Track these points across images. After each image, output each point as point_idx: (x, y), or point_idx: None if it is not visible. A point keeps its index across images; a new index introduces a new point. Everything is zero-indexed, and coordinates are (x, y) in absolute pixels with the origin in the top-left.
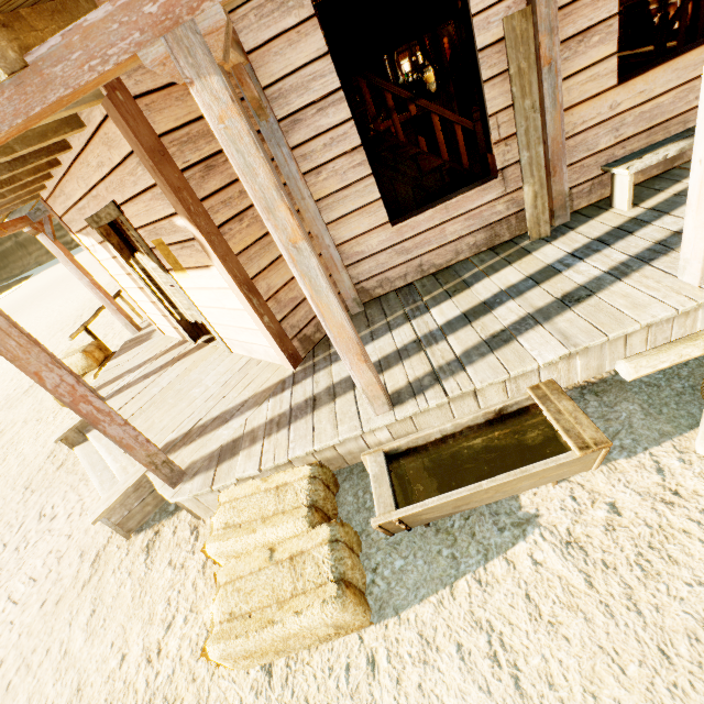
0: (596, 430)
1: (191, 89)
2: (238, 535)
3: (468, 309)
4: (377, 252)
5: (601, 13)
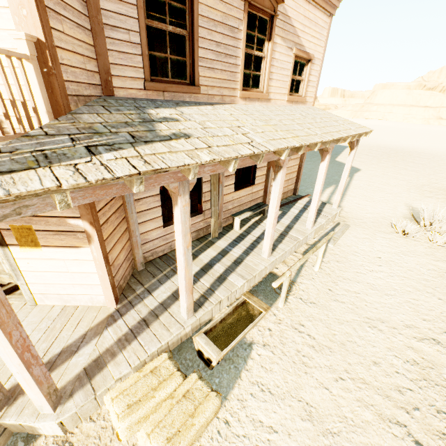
0: (266, 304)
1: (180, 197)
2: (143, 404)
3: (202, 267)
4: (155, 239)
5: (232, 172)
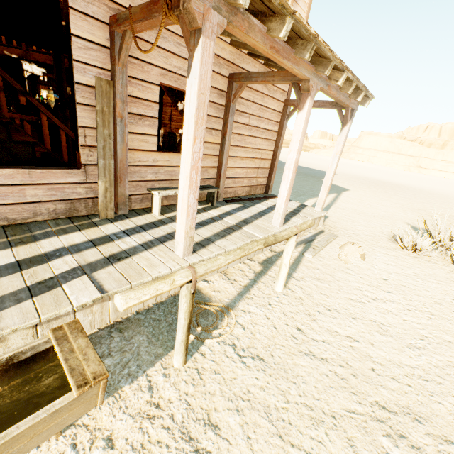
0: (100, 363)
1: None
2: None
3: (25, 258)
4: None
5: (151, 113)
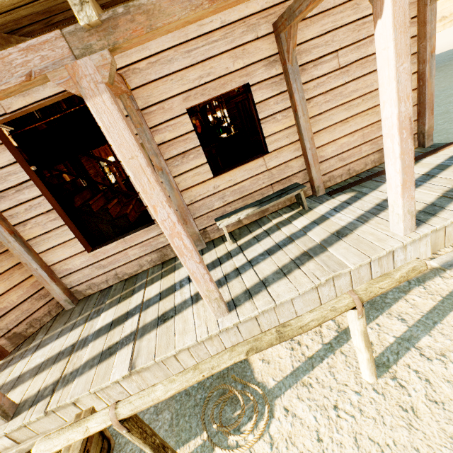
0: None
1: None
2: None
3: (117, 317)
4: (82, 268)
5: (190, 145)
